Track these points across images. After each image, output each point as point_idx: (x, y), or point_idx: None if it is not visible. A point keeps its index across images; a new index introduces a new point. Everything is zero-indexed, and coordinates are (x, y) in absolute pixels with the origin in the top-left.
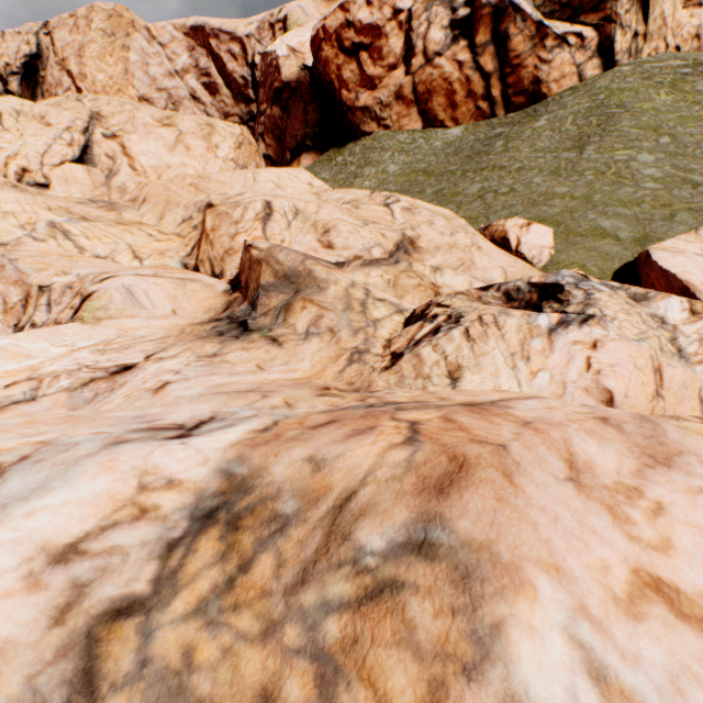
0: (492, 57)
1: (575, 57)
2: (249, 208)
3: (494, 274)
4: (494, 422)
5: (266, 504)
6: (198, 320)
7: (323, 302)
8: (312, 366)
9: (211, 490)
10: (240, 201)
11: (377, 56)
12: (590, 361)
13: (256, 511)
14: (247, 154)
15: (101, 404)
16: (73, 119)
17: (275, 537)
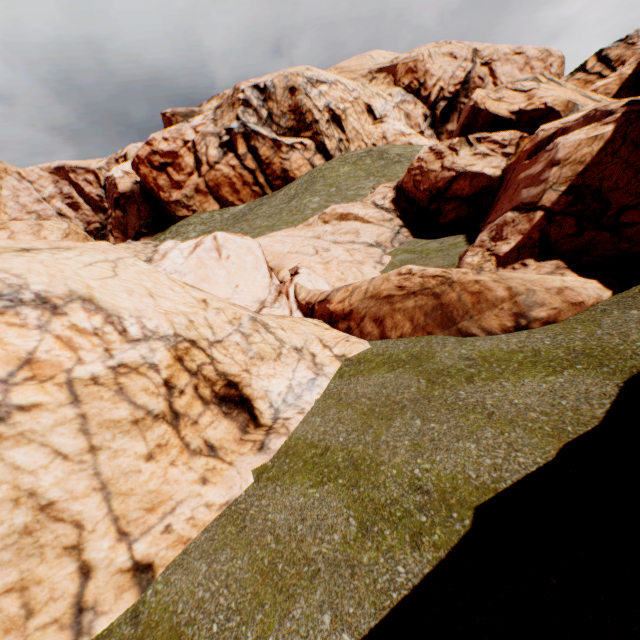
0: (252, 161)
1: (304, 155)
2: None
3: None
4: None
5: None
6: None
7: None
8: None
9: None
10: None
11: (179, 169)
12: None
13: None
14: (75, 240)
15: None
16: None
17: None
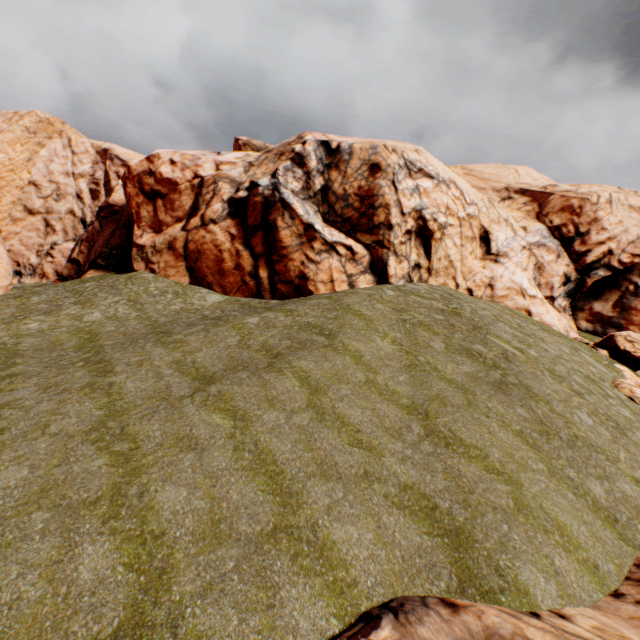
0: (264, 240)
1: (346, 266)
2: None
3: None
4: None
5: None
6: None
7: None
8: None
9: None
10: None
11: (170, 206)
12: None
13: None
14: None
15: None
16: None
17: None
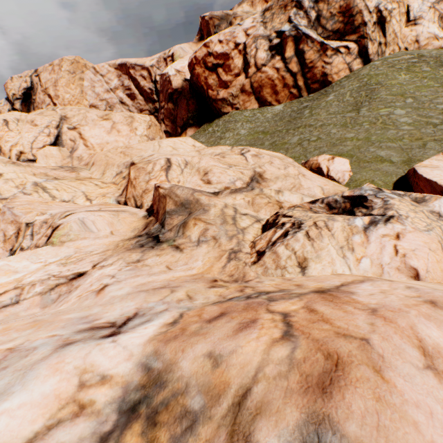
0: (296, 64)
1: (345, 59)
2: (157, 163)
3: (316, 191)
4: (347, 311)
5: (177, 399)
6: (127, 237)
7: (207, 219)
8: (203, 264)
9: (134, 383)
10: (151, 160)
11: (227, 70)
12: (397, 248)
13: (170, 406)
14: (154, 131)
15: (62, 303)
16: (50, 121)
17: (186, 435)
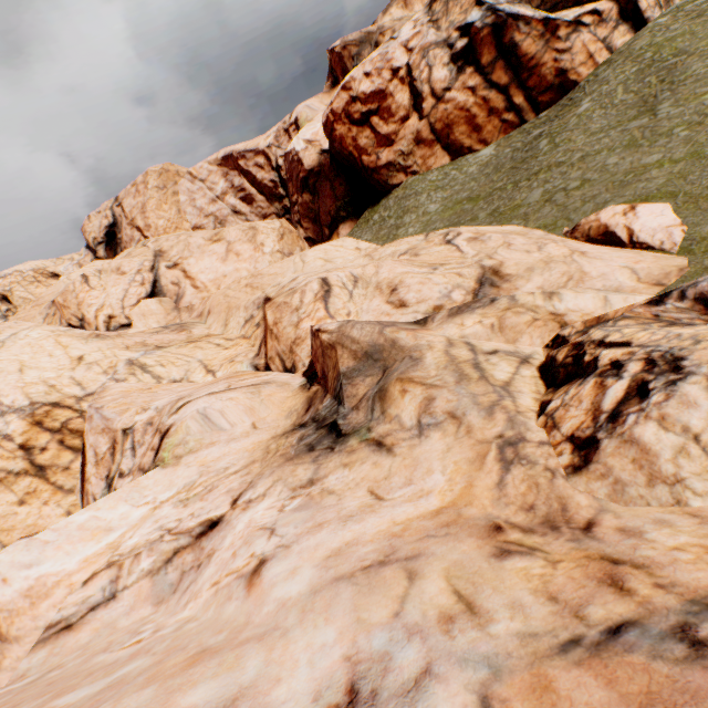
0: (504, 70)
1: (596, 34)
2: (306, 290)
3: (619, 277)
4: None
5: None
6: (280, 429)
7: (425, 378)
8: (449, 480)
9: None
10: (294, 287)
11: (387, 115)
12: None
13: None
14: (290, 242)
15: (186, 598)
16: (141, 262)
17: None
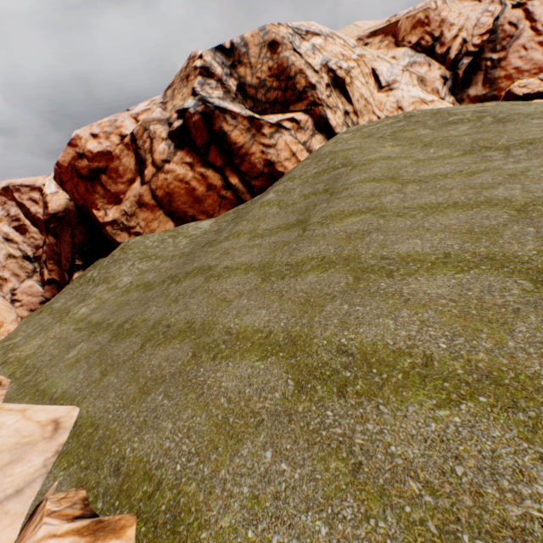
0: (219, 153)
1: (297, 137)
2: None
3: None
4: None
5: None
6: None
7: None
8: None
9: None
10: None
11: (115, 175)
12: None
13: None
14: None
15: None
16: None
17: None
